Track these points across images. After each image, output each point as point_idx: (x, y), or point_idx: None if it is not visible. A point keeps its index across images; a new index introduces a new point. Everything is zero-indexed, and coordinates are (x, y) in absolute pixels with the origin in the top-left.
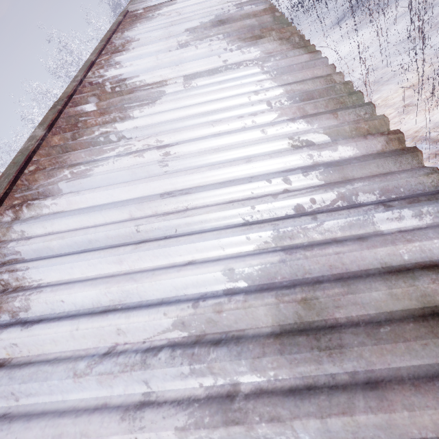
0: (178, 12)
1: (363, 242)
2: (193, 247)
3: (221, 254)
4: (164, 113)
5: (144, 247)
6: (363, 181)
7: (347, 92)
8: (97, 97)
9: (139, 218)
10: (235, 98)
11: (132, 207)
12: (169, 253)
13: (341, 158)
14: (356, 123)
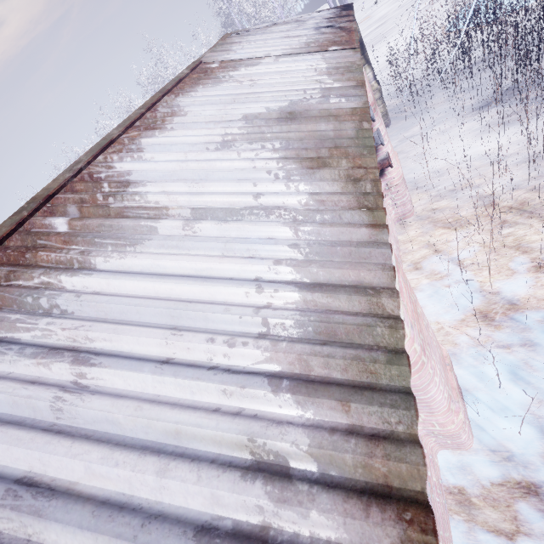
0: (253, 81)
1: None
2: None
3: None
4: (127, 280)
5: None
6: None
7: (387, 354)
8: (79, 208)
9: None
10: (227, 288)
11: None
12: None
13: (312, 534)
14: (367, 455)
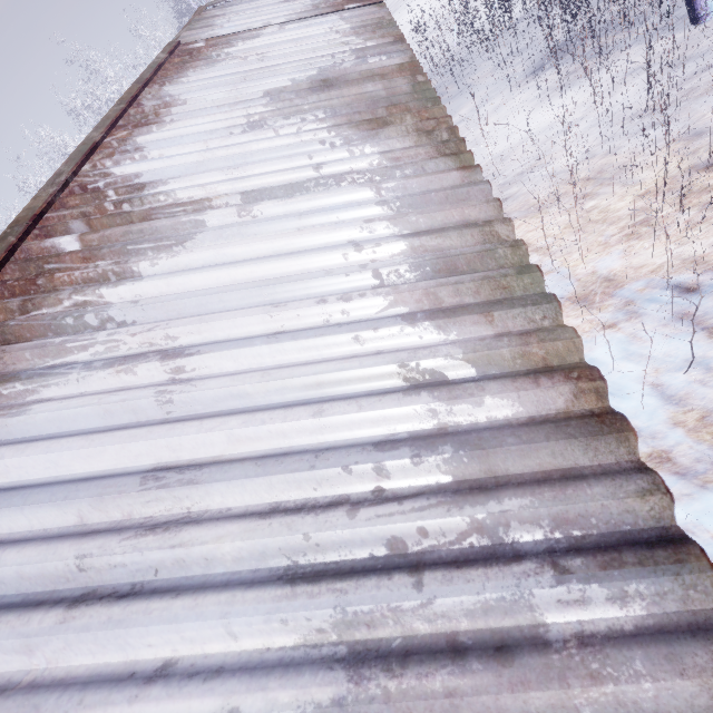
0: (260, 55)
1: (505, 668)
2: (175, 631)
3: (231, 648)
4: (192, 274)
5: (80, 620)
6: (521, 494)
7: (515, 268)
8: (86, 222)
9: (93, 530)
10: (320, 255)
11: (84, 503)
12: (126, 640)
13: (490, 419)
14: (523, 345)
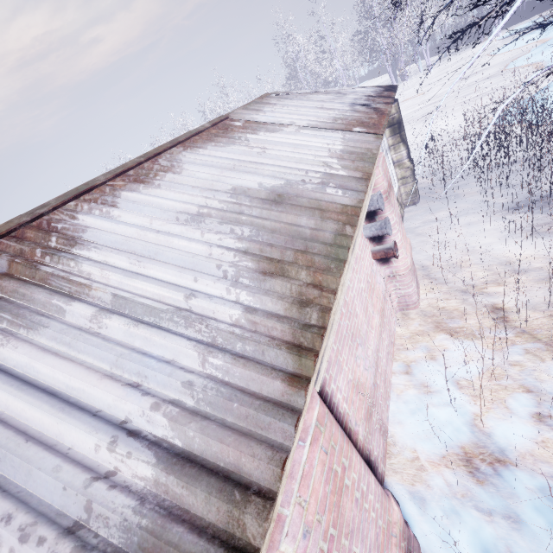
0: (263, 149)
1: None
2: None
3: None
4: None
5: None
6: None
7: None
8: (9, 262)
9: None
10: (78, 431)
11: None
12: None
13: None
14: None
